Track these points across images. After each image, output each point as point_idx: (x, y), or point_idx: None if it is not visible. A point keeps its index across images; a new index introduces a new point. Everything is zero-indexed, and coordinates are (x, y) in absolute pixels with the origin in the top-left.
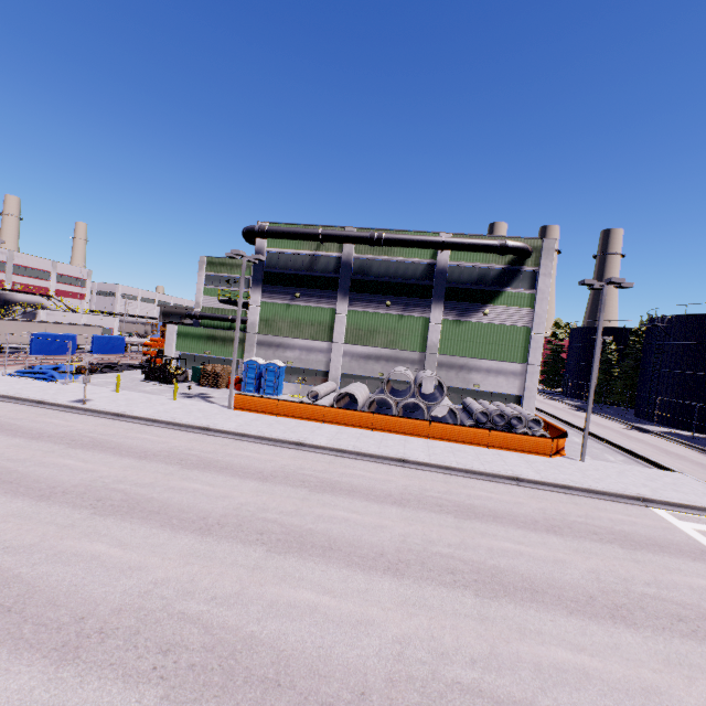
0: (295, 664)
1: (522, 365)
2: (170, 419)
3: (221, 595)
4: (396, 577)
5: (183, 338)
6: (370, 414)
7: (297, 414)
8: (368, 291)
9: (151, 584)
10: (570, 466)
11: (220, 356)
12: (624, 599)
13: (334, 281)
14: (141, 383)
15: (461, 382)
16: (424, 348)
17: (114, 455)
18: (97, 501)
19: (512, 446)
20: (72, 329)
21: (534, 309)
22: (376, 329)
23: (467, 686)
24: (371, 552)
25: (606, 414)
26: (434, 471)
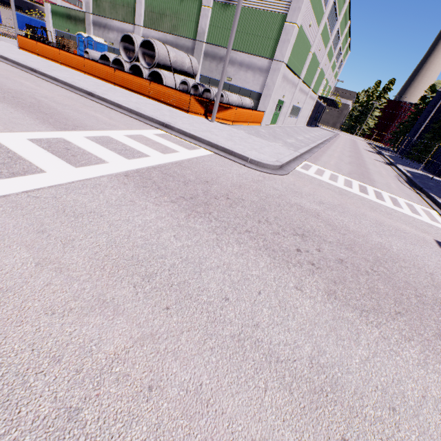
0: None
1: (269, 61)
2: None
3: None
4: None
5: (55, 16)
6: (83, 59)
7: (47, 55)
8: None
9: None
10: (184, 116)
11: (75, 35)
12: None
13: None
14: None
15: (219, 74)
16: (196, 35)
17: None
18: None
19: (163, 98)
20: None
21: None
22: (164, 12)
23: None
24: None
25: (396, 160)
26: (41, 78)
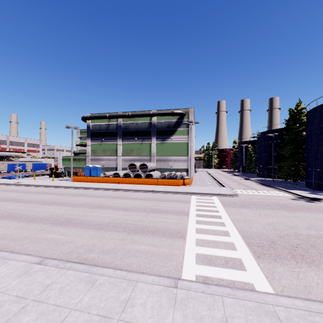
0: (25, 215)
1: (187, 157)
2: (45, 184)
3: (19, 209)
4: (72, 207)
5: (64, 160)
6: (118, 178)
7: (93, 181)
8: (129, 135)
9: (4, 209)
10: (182, 187)
11: (78, 166)
12: (135, 208)
13: (116, 133)
14: (47, 178)
15: (165, 166)
16: (150, 154)
17: (17, 192)
18: (3, 199)
19: (165, 183)
20: (29, 163)
21: (189, 135)
22: (133, 149)
23: (62, 217)
24: (72, 204)
25: (244, 176)
26: (125, 191)
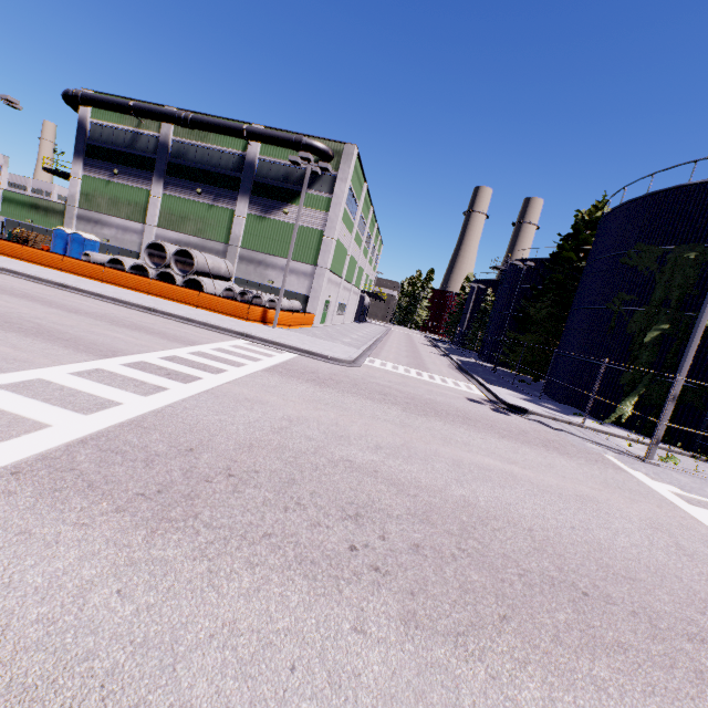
0: None
1: (313, 267)
2: None
3: None
4: None
5: (8, 203)
6: (102, 267)
7: (39, 260)
8: (183, 177)
9: None
10: (247, 324)
11: (42, 226)
12: None
13: (152, 163)
14: None
15: (259, 277)
16: (229, 240)
17: None
18: None
19: (216, 308)
20: None
21: (329, 213)
22: (188, 216)
23: None
24: None
25: (453, 352)
26: (81, 294)
